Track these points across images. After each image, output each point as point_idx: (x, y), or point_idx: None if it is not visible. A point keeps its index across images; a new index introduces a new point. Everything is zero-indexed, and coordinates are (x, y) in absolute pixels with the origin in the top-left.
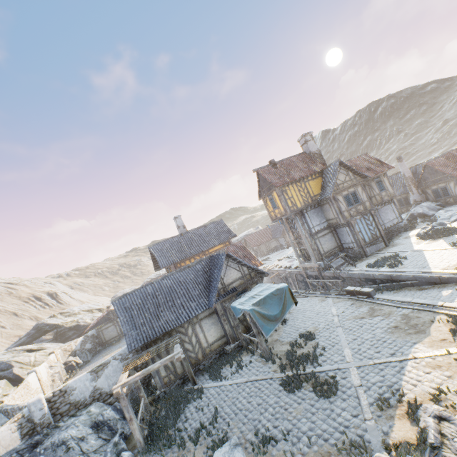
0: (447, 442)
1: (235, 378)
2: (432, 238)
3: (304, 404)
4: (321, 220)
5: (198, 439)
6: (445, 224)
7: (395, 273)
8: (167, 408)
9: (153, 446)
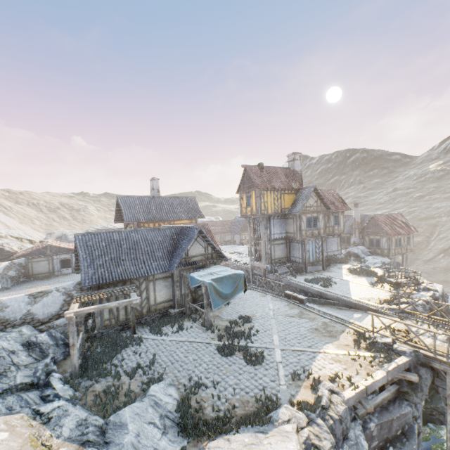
0: (333, 406)
1: (175, 336)
2: (358, 275)
3: (234, 366)
4: (282, 230)
5: (134, 375)
6: (370, 267)
7: (325, 292)
8: (104, 346)
9: (87, 374)
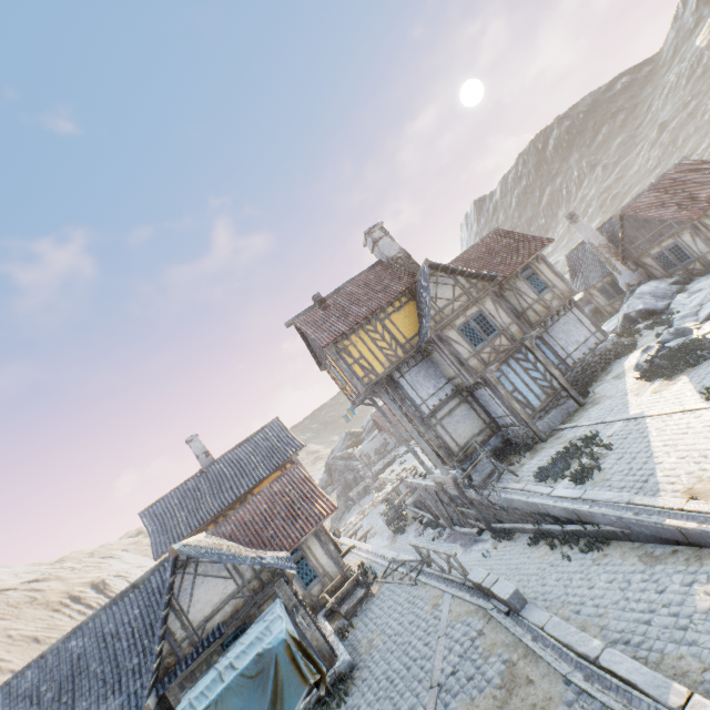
0: None
1: None
2: (664, 376)
3: None
4: (437, 382)
5: None
6: (688, 331)
7: (582, 505)
8: None
9: None
